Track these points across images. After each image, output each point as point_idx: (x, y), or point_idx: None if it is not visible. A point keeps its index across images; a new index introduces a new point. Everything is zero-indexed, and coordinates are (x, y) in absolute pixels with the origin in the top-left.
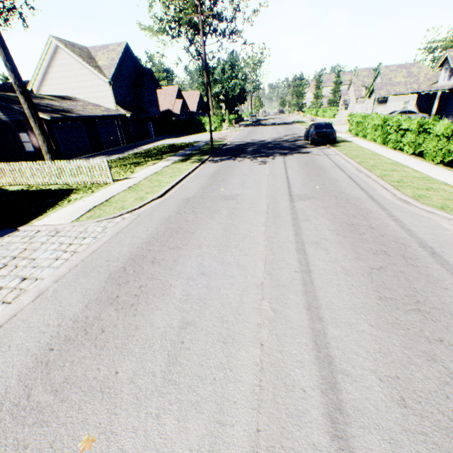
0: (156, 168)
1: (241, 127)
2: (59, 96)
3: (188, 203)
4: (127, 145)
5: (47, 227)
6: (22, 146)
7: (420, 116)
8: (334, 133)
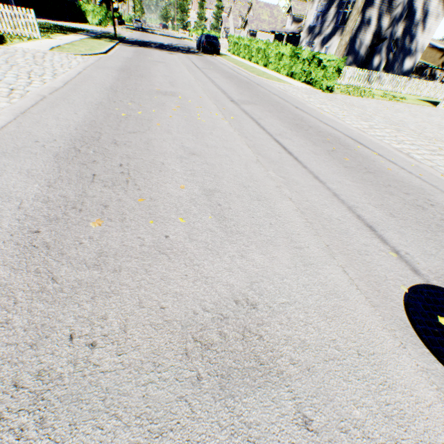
0: (73, 38)
1: (129, 30)
2: None
3: (132, 59)
4: None
5: (28, 50)
6: None
7: None
8: (219, 45)
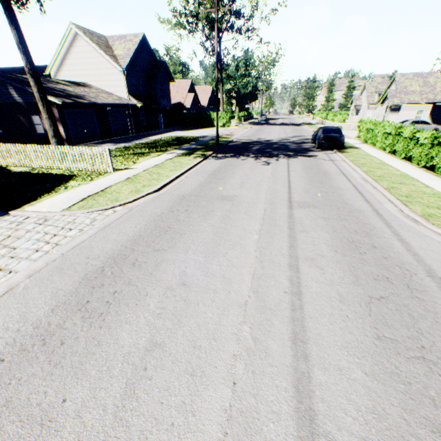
0: (158, 160)
1: (250, 125)
2: (74, 82)
3: (183, 200)
4: (135, 134)
5: (37, 214)
6: (33, 128)
7: (434, 127)
8: (342, 138)
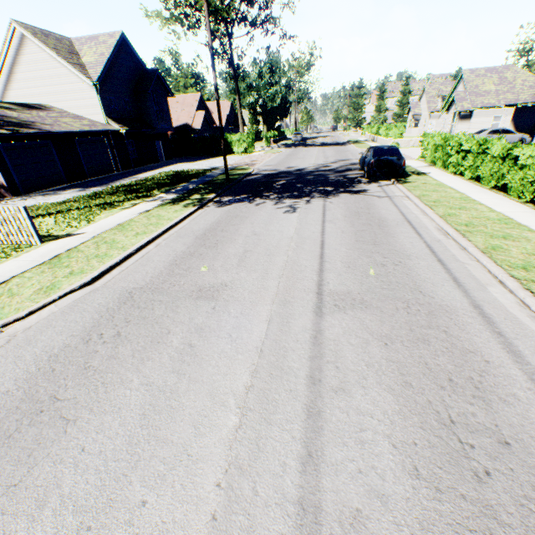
0: (127, 215)
1: (280, 148)
2: (25, 104)
3: (124, 305)
4: (122, 171)
5: None
6: None
7: (519, 137)
8: (402, 162)
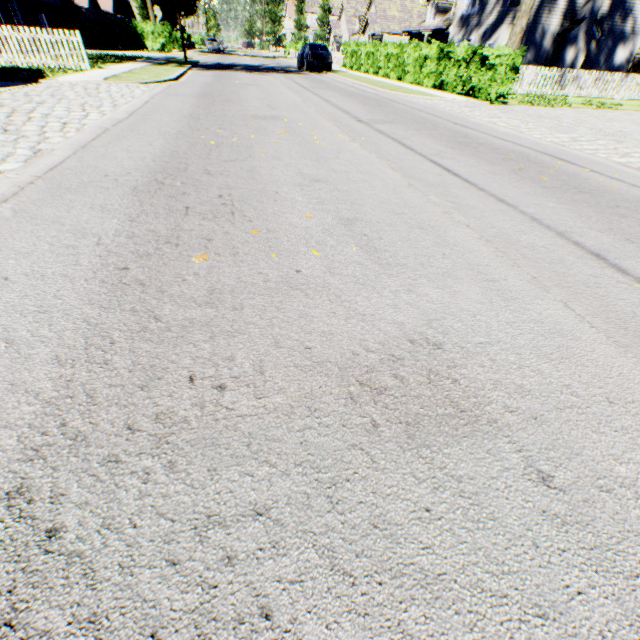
0: (131, 67)
1: (202, 53)
2: None
3: (213, 84)
4: None
5: (77, 82)
6: None
7: None
8: (330, 57)
